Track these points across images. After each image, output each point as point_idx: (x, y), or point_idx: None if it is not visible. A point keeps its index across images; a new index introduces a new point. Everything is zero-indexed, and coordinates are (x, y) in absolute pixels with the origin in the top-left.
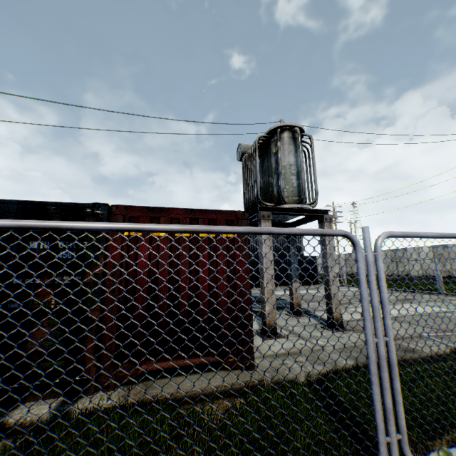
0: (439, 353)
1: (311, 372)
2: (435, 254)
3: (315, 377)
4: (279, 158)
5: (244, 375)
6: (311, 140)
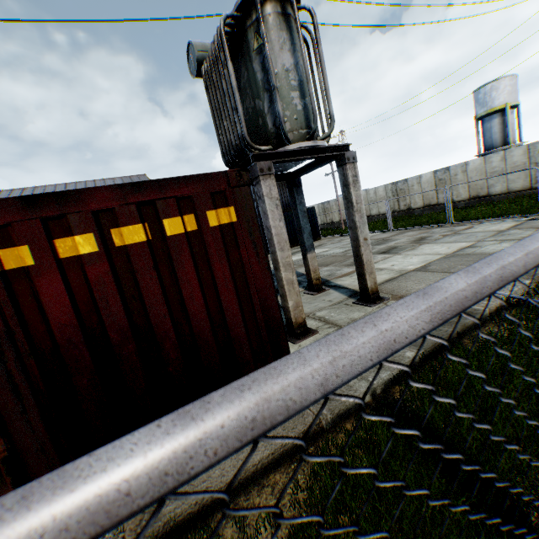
0: (495, 307)
1: (375, 385)
2: (437, 179)
3: (381, 389)
4: (269, 59)
5: (294, 424)
6: (314, 18)
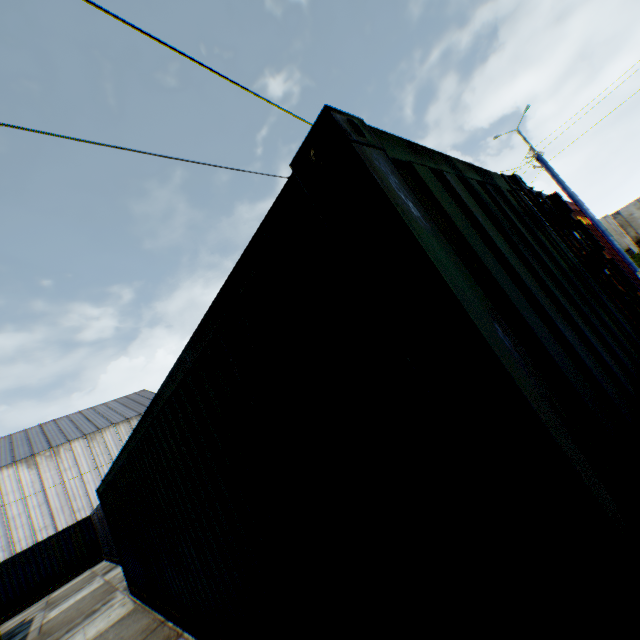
0: None
1: None
2: None
3: None
4: None
5: None
6: None
